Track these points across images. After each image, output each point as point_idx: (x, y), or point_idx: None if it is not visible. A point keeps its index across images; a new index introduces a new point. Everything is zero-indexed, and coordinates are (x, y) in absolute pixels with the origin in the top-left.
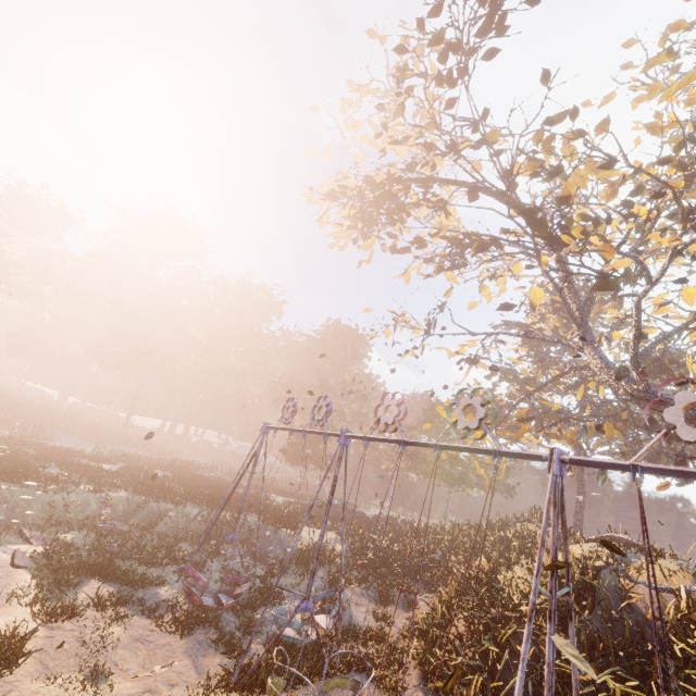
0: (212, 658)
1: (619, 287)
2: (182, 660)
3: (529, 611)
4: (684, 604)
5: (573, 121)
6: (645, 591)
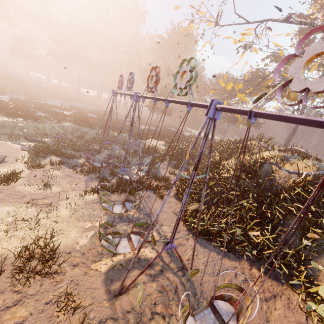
0: (94, 183)
1: None
2: (82, 183)
3: (172, 184)
4: (301, 179)
5: None
6: (284, 173)
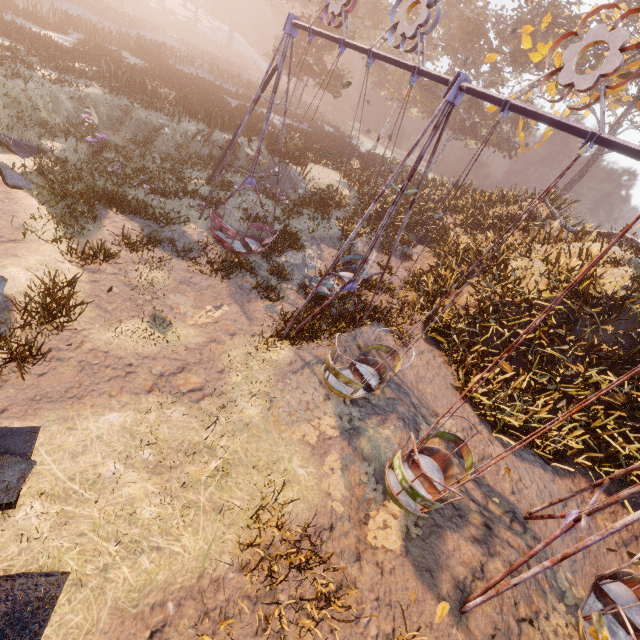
0: (255, 303)
1: None
2: (230, 305)
3: None
4: None
5: None
6: None
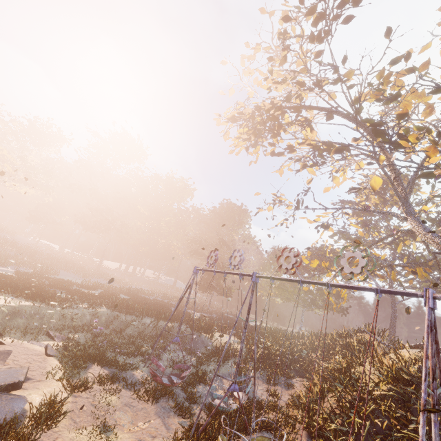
0: (173, 418)
1: (438, 176)
2: (155, 419)
3: (422, 405)
4: None
5: (406, 62)
6: None
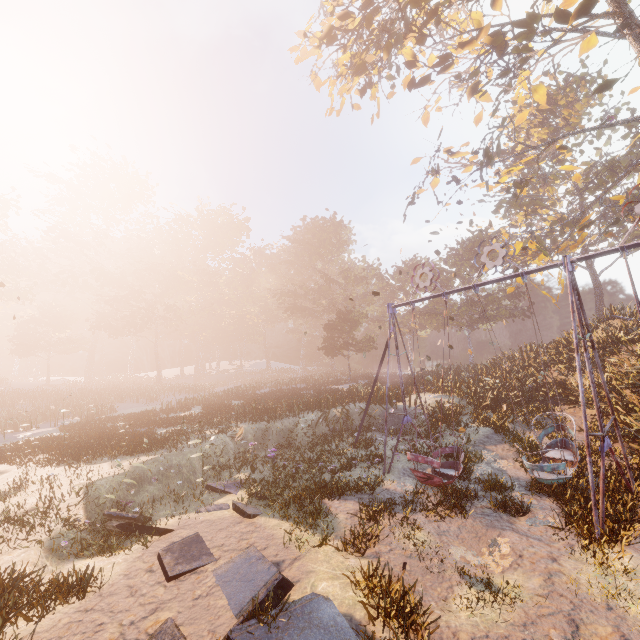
0: (516, 523)
1: None
2: (502, 535)
3: None
4: None
5: None
6: None
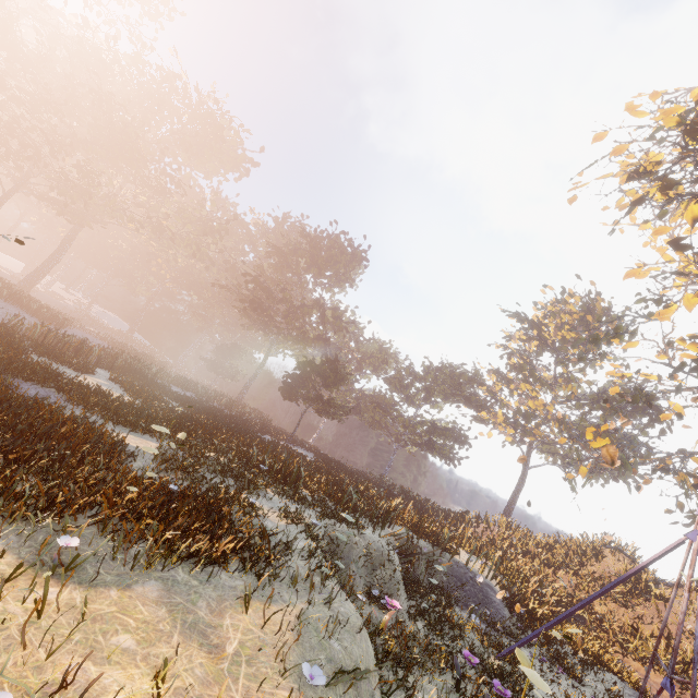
0: None
1: None
2: None
3: None
4: None
5: None
6: None
